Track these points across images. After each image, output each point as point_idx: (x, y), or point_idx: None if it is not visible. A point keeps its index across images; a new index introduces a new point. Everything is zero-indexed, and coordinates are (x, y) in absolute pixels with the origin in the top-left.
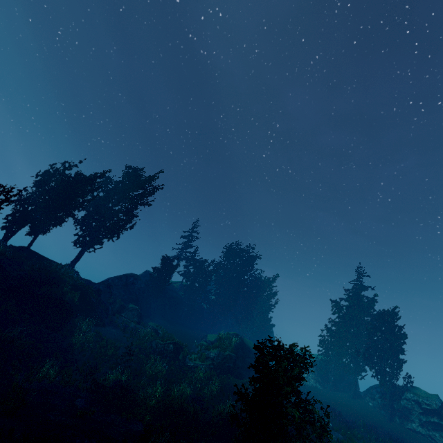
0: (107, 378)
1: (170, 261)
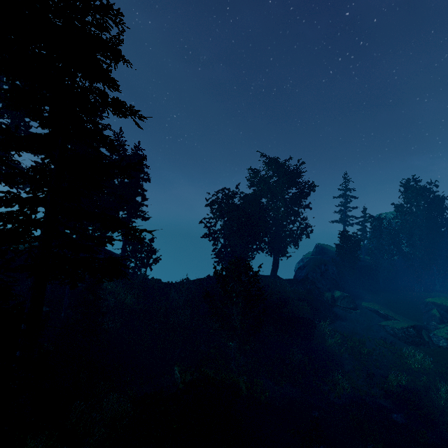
0: (387, 382)
1: (350, 237)
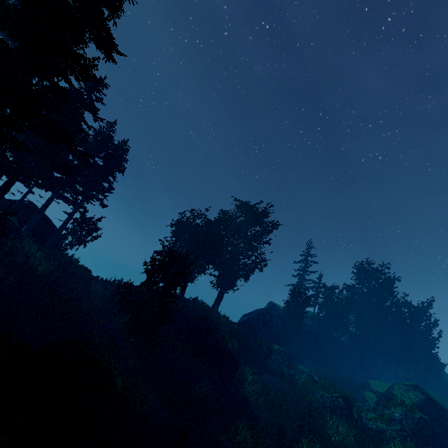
0: (299, 446)
1: (300, 294)
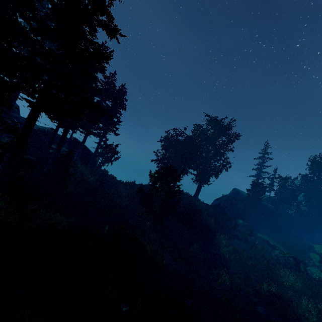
0: (260, 287)
1: (259, 184)
